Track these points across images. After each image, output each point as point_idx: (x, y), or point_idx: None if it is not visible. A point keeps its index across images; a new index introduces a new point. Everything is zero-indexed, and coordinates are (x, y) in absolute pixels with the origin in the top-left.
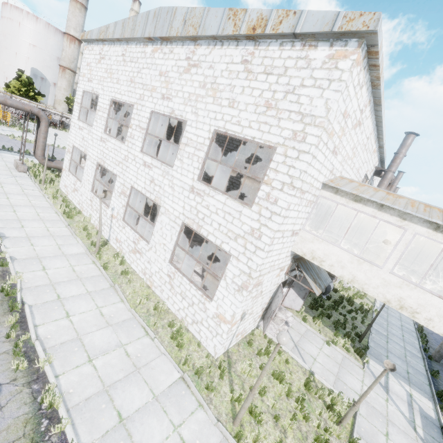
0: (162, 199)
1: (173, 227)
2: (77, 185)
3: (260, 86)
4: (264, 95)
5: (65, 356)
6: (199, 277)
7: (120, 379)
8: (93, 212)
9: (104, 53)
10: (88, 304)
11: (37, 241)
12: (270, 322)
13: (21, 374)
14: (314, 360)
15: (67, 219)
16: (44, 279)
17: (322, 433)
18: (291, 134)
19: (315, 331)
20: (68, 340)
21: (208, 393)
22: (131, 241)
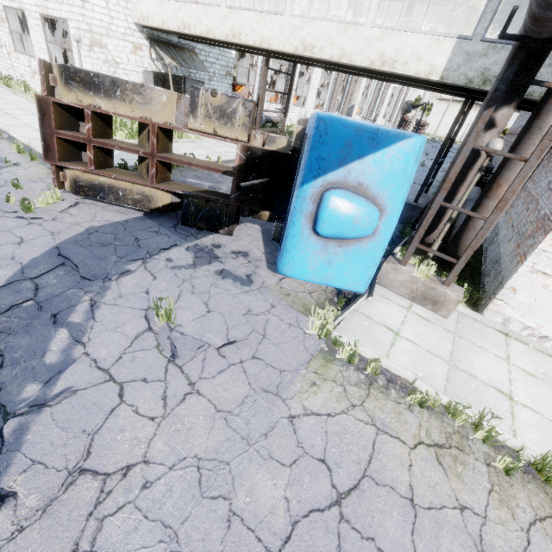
0: (22, 2)
1: (38, 25)
2: None
3: None
4: None
5: None
6: None
7: (10, 109)
8: None
9: None
10: None
11: None
12: None
13: None
14: None
15: None
16: None
17: None
18: None
19: None
20: None
21: None
22: (28, 67)
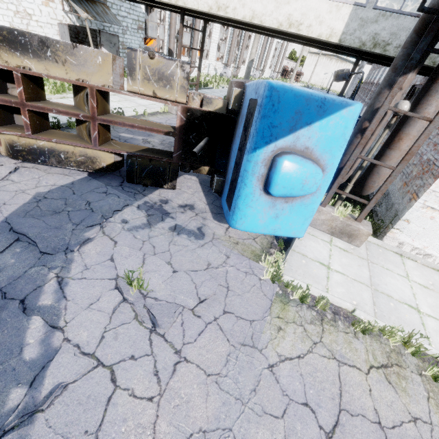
0: None
1: None
2: None
3: None
4: None
5: None
6: None
7: None
8: None
9: None
10: None
11: None
12: None
13: None
14: None
15: None
16: None
17: None
18: None
19: None
20: None
21: None
22: None
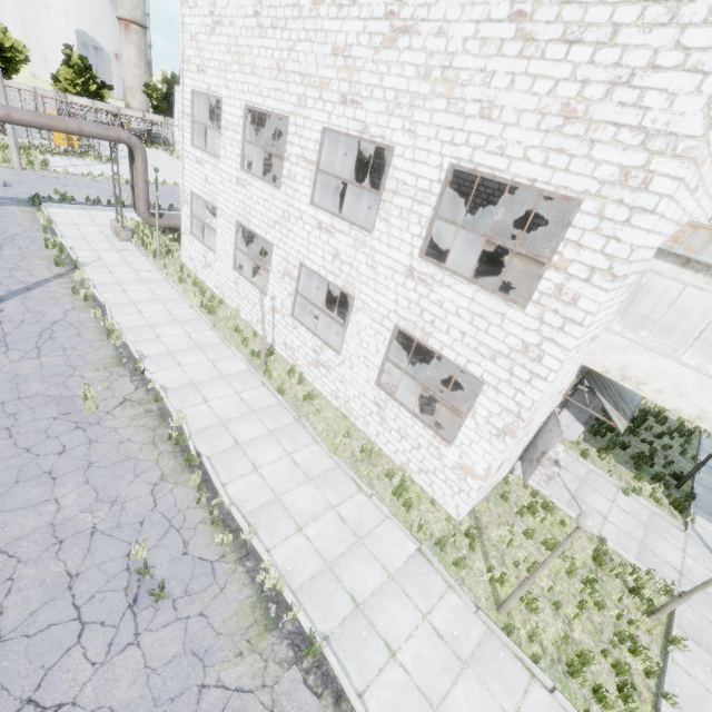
0: (356, 287)
1: (379, 332)
2: (209, 258)
3: (552, 70)
4: (560, 90)
5: (269, 524)
6: (413, 396)
7: (342, 553)
8: (241, 302)
9: (220, 12)
10: (275, 450)
11: (183, 359)
12: (536, 469)
13: (228, 548)
14: (604, 520)
15: (208, 315)
16: (211, 416)
17: (624, 626)
18: (617, 174)
19: (604, 473)
20: (266, 503)
21: (457, 570)
22: (310, 350)
